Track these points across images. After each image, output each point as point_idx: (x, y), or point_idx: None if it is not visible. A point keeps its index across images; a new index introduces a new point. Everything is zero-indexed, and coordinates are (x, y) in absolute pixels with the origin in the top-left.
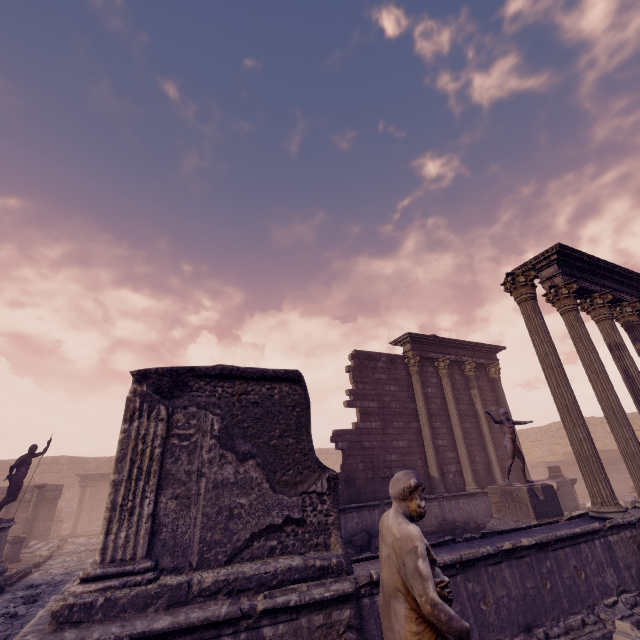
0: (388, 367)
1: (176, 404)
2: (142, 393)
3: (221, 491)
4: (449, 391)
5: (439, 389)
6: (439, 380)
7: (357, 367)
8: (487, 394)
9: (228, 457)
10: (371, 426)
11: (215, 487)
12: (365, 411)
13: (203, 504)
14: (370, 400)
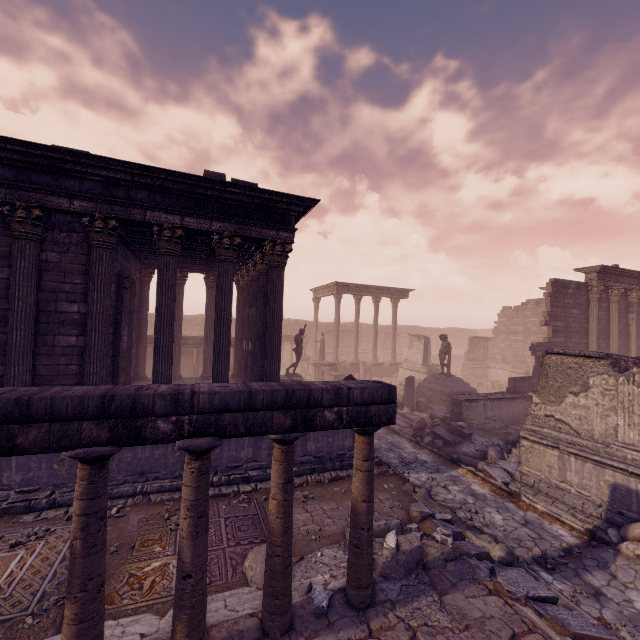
0: (575, 293)
1: None
2: None
3: None
4: (615, 315)
5: (606, 313)
6: (608, 305)
7: (554, 293)
8: (639, 317)
9: None
10: (557, 341)
11: None
12: (555, 329)
13: None
14: (559, 321)
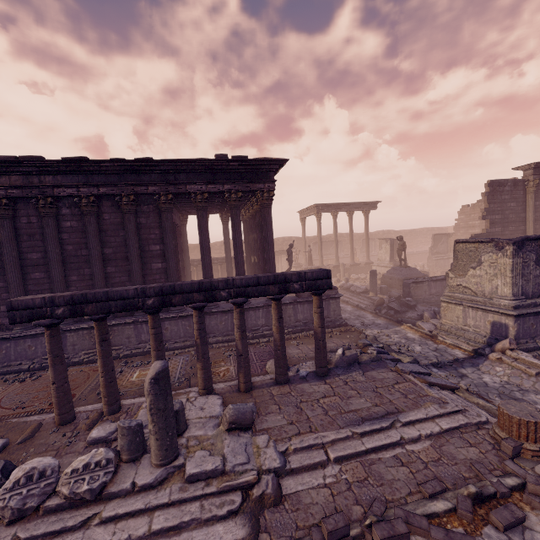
0: (511, 190)
1: (522, 251)
2: (514, 249)
3: (535, 278)
4: None
5: None
6: None
7: (491, 192)
8: None
9: (537, 268)
10: (495, 231)
11: (534, 277)
12: (492, 222)
13: (531, 282)
14: (496, 214)
